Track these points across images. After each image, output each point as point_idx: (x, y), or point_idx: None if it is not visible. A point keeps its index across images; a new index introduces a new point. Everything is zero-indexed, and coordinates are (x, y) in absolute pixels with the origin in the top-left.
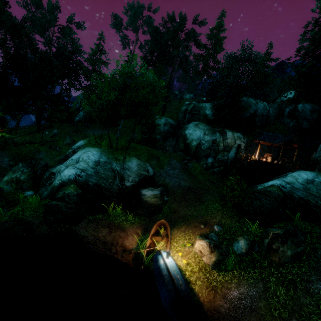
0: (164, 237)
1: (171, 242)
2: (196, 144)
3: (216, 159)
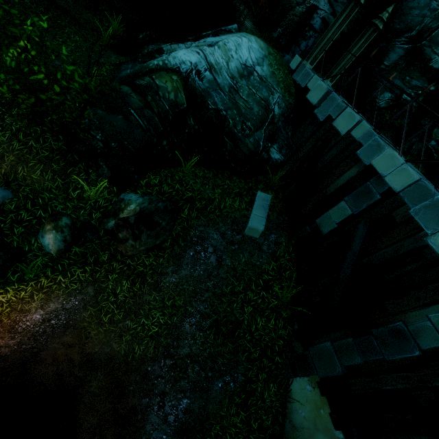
0: None
1: None
2: None
3: None
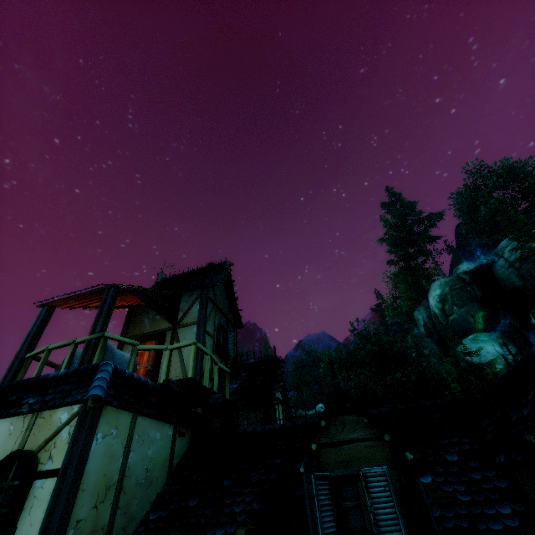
0: None
1: None
2: None
3: None
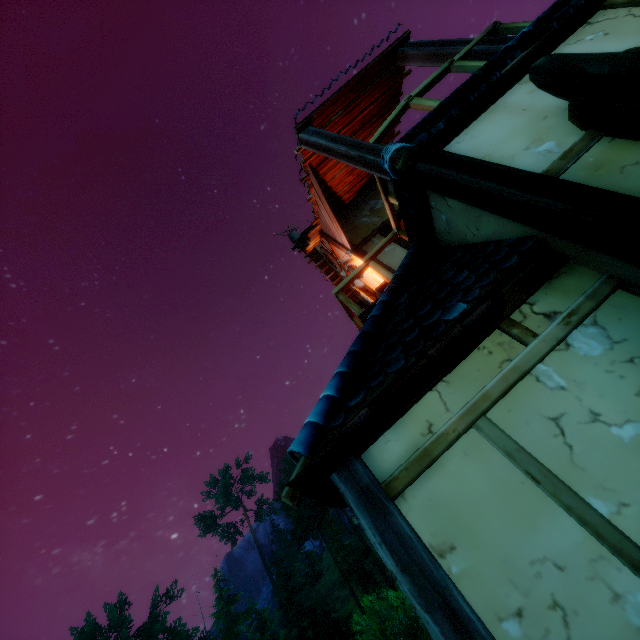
0: None
1: None
2: None
3: None
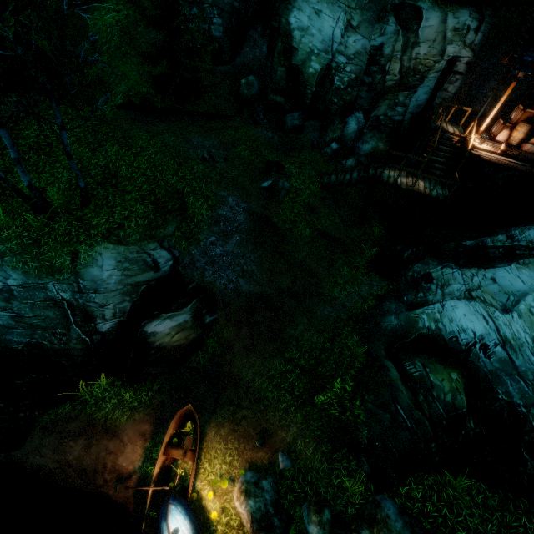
0: (187, 451)
1: (201, 458)
2: (321, 68)
3: (371, 117)
